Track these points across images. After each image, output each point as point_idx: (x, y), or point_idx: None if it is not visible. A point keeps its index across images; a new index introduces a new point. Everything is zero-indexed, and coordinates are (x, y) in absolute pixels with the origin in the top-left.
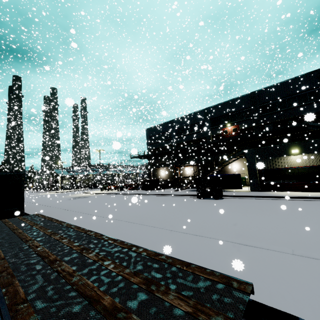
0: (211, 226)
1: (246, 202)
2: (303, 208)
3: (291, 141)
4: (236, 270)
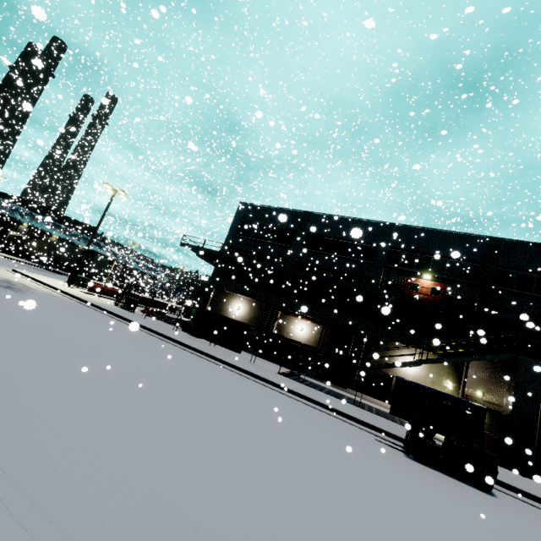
0: None
1: None
2: None
3: None
4: None
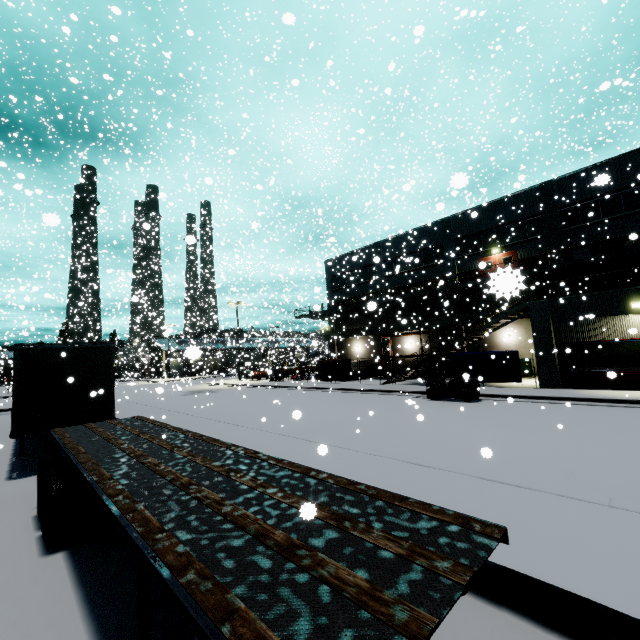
0: (452, 451)
1: (529, 409)
2: None
3: (632, 284)
4: None
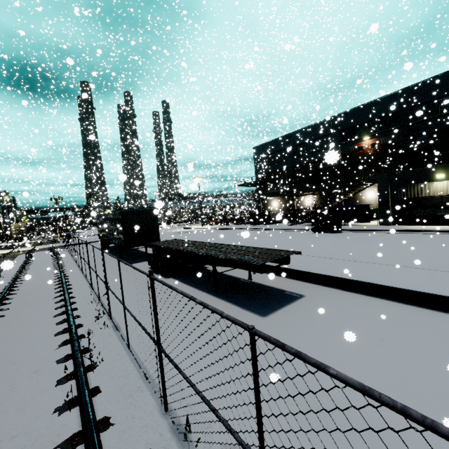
0: (313, 251)
1: (364, 236)
2: (419, 240)
3: None
4: (313, 266)
